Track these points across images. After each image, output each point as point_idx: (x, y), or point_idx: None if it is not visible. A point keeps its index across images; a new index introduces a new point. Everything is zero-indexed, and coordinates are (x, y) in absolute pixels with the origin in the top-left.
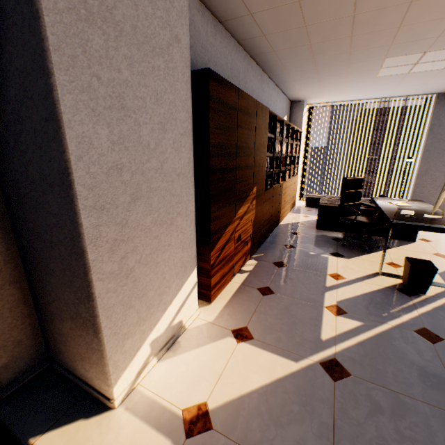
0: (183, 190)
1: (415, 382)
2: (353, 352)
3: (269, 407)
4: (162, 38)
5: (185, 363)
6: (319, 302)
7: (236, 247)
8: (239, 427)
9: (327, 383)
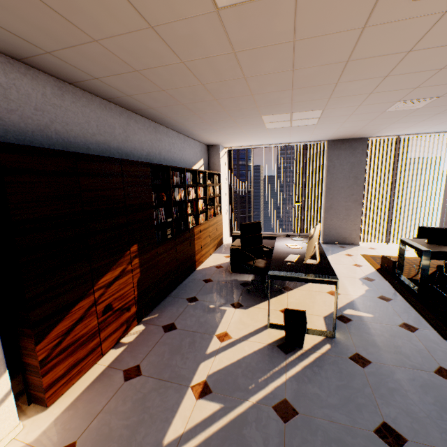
0: None
1: None
2: None
3: None
4: None
5: None
6: (187, 380)
7: (104, 321)
8: None
9: None
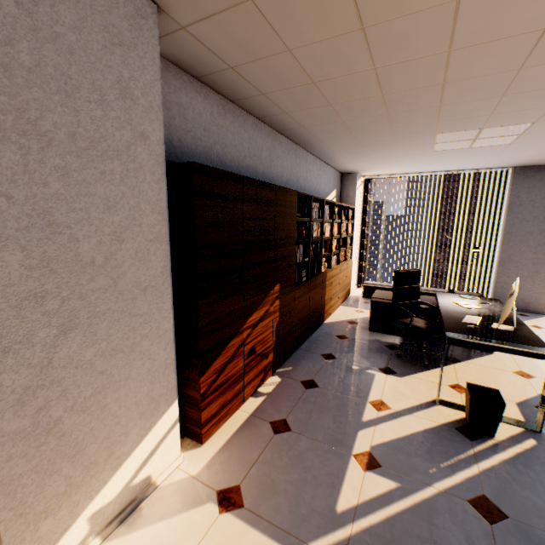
0: (154, 305)
1: None
2: (375, 536)
3: None
4: (118, 139)
5: None
6: (347, 447)
7: (247, 364)
8: None
9: None
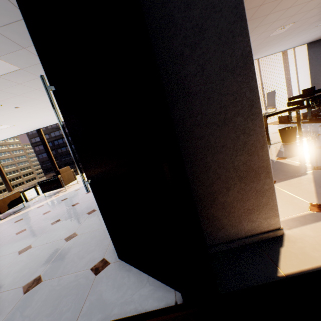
0: None
1: None
2: (315, 162)
3: None
4: None
5: None
6: (271, 160)
7: None
8: None
9: None
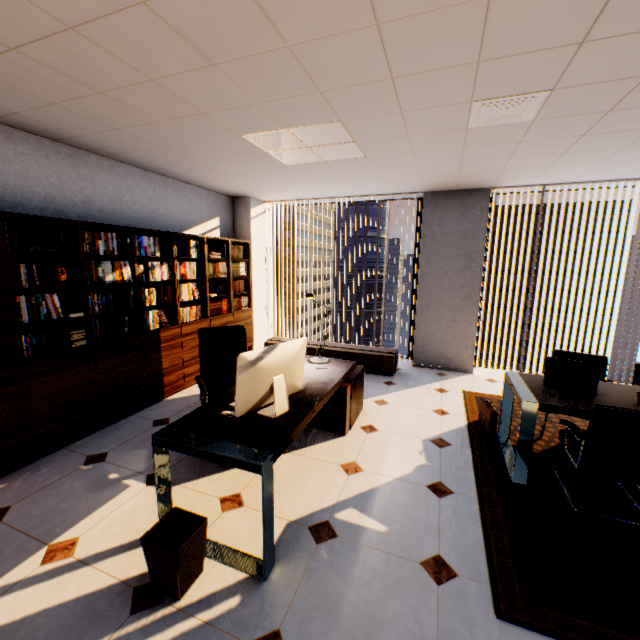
0: None
1: None
2: None
3: None
4: None
5: None
6: None
7: None
8: None
9: None
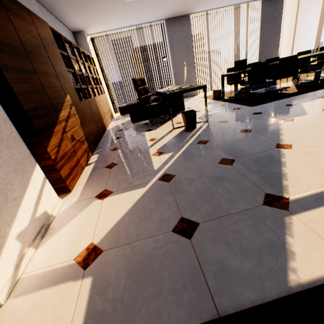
0: None
1: (203, 161)
2: (173, 166)
3: (137, 216)
4: None
5: (64, 235)
6: (147, 155)
7: (74, 146)
8: (122, 237)
9: (165, 185)
